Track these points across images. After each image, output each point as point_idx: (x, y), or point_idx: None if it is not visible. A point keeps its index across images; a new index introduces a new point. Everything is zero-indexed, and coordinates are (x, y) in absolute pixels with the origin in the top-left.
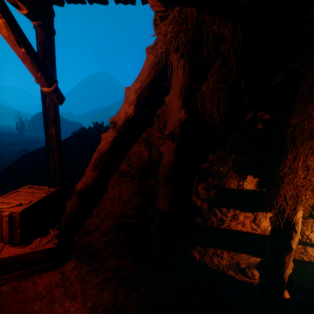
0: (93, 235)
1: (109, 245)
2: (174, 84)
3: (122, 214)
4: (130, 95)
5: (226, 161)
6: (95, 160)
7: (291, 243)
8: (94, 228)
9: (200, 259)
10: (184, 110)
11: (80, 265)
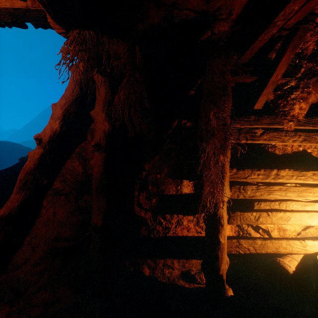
0: (23, 268)
1: (40, 276)
2: (97, 99)
3: (58, 237)
4: (56, 111)
5: (162, 168)
6: (20, 181)
7: (219, 237)
8: (25, 259)
9: (151, 274)
10: (108, 122)
11: (0, 308)
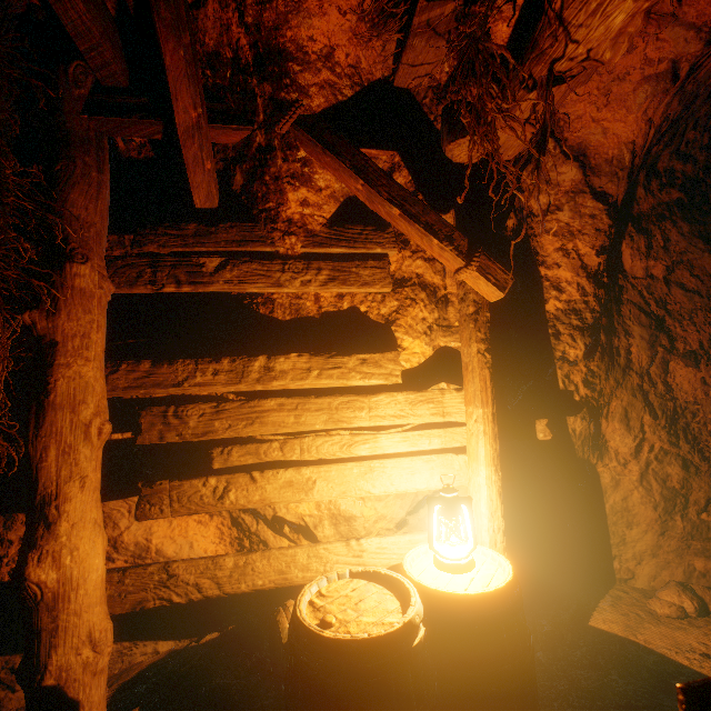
0: None
1: None
2: None
3: None
4: None
5: None
6: None
7: (27, 564)
8: None
9: None
10: None
11: None
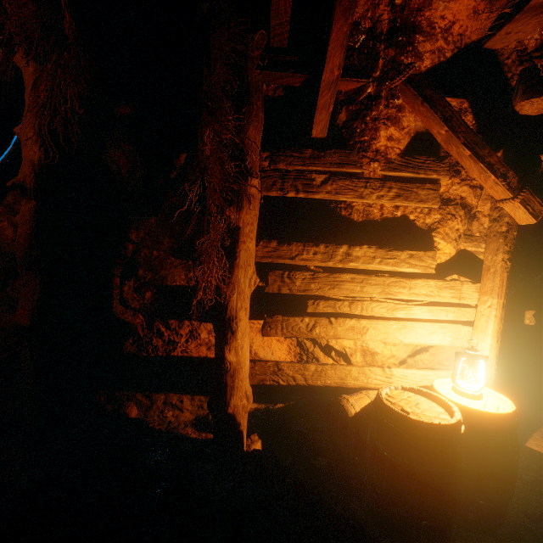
0: None
1: None
2: (26, 104)
3: None
4: None
5: (161, 239)
6: None
7: (224, 351)
8: None
9: (141, 416)
10: (40, 146)
11: None
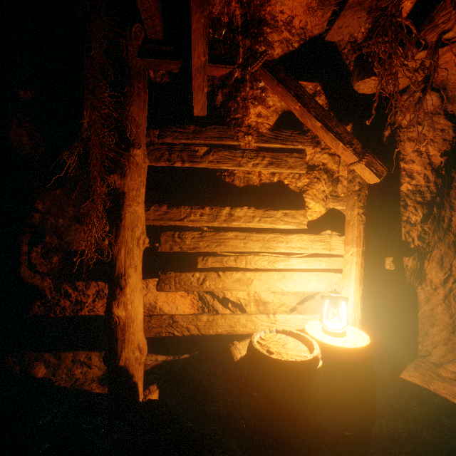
0: None
1: None
2: None
3: None
4: None
5: (66, 208)
6: None
7: (112, 306)
8: None
9: (49, 376)
10: None
11: None
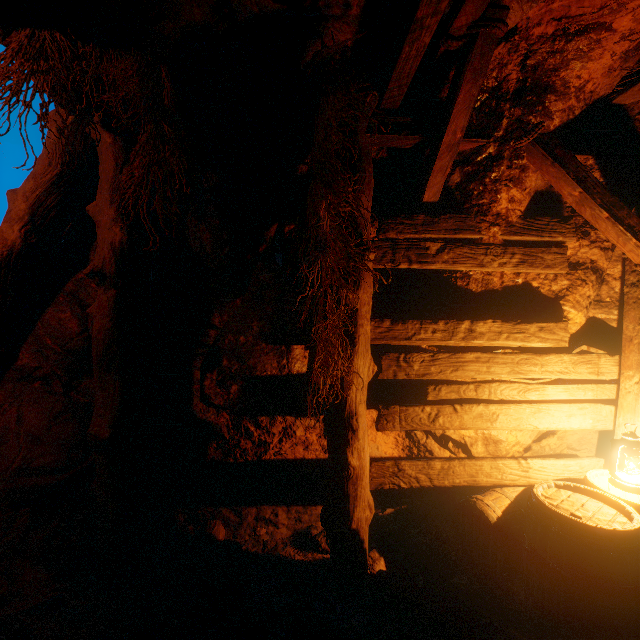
0: None
1: None
2: (101, 179)
3: (26, 466)
4: (16, 205)
5: (248, 323)
6: None
7: (346, 454)
8: None
9: (230, 537)
10: (121, 226)
11: None
